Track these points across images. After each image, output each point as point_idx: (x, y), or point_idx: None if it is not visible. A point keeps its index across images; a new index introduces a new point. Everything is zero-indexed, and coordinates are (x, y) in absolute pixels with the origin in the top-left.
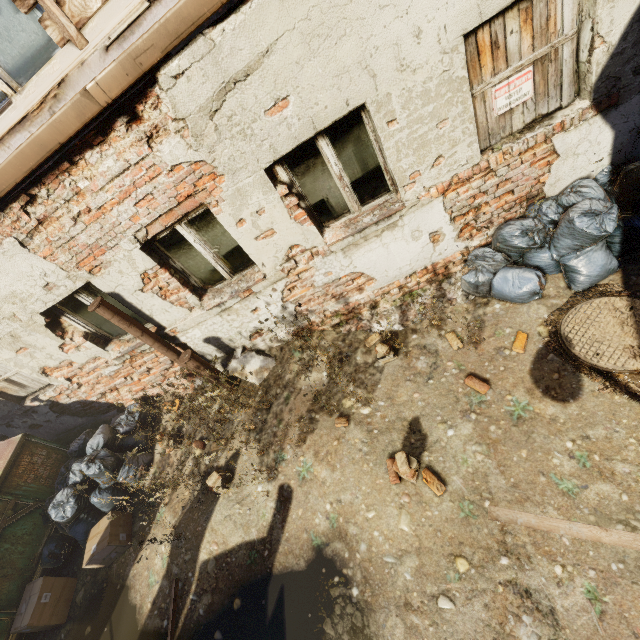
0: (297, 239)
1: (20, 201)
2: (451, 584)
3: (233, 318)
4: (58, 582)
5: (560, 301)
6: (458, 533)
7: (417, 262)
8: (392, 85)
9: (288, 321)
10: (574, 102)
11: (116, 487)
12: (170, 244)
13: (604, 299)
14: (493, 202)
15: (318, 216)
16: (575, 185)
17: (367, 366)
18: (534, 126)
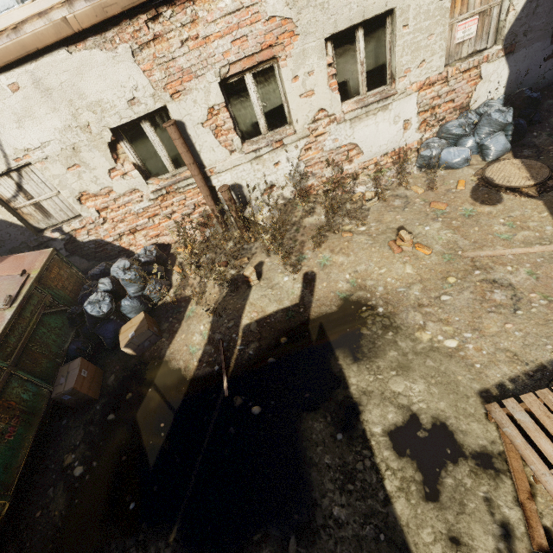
0: (326, 104)
1: (148, 14)
2: (447, 290)
3: (259, 168)
4: (91, 366)
5: (480, 166)
6: (445, 268)
7: (391, 144)
8: (412, 0)
9: (295, 180)
10: (493, 47)
11: (142, 299)
12: (234, 90)
13: (506, 161)
14: (442, 106)
15: (339, 92)
16: (486, 103)
17: (356, 209)
18: (473, 56)
